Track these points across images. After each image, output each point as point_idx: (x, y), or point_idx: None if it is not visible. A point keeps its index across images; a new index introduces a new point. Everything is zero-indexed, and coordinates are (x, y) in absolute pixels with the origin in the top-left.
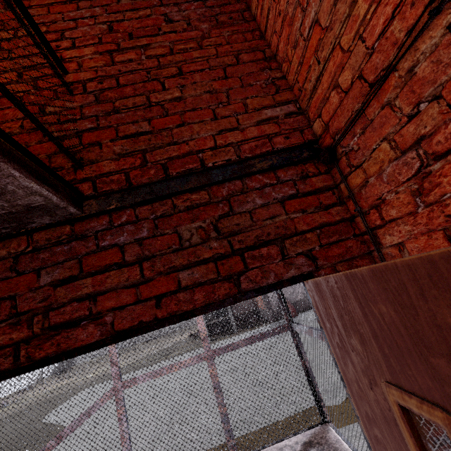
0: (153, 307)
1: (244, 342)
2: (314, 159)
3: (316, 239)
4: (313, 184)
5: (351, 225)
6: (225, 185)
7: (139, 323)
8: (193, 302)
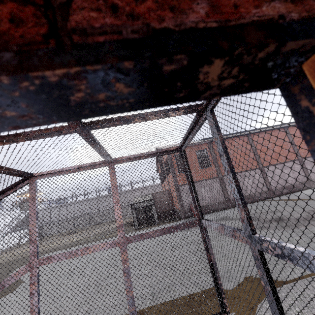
0: None
1: (156, 232)
2: None
3: None
4: None
5: None
6: None
7: None
8: None
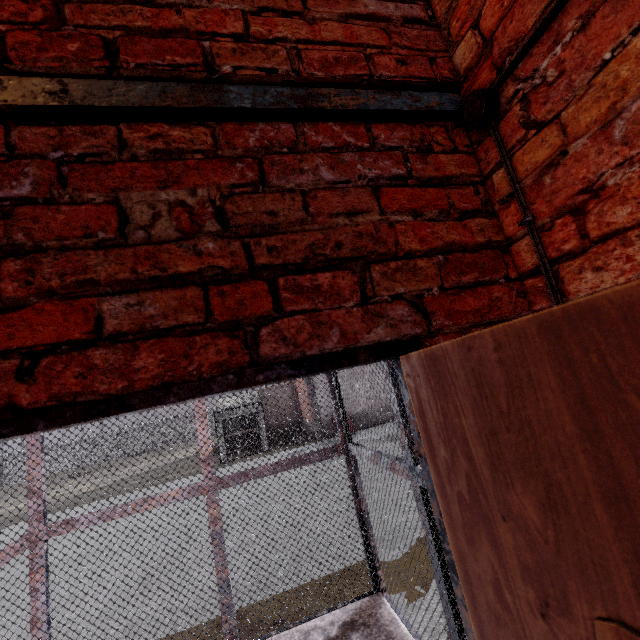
0: (9, 377)
1: (272, 467)
2: (448, 122)
3: (434, 274)
4: (441, 168)
5: (503, 257)
6: (256, 127)
7: None
8: (129, 375)
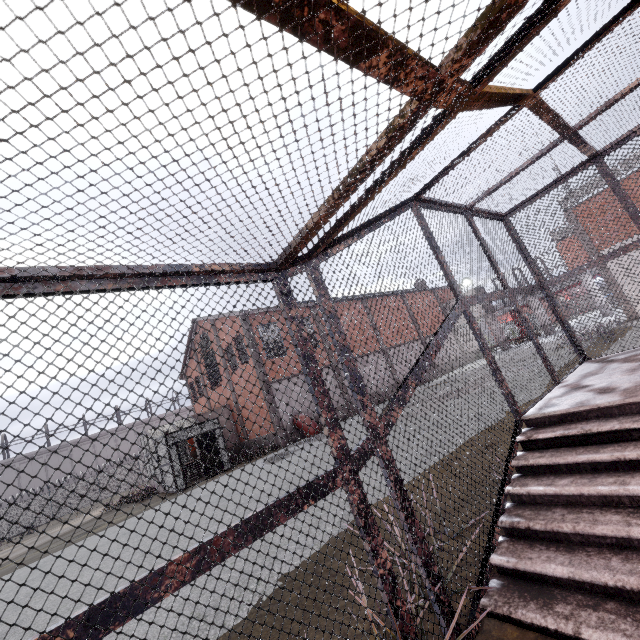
0: None
1: (525, 289)
2: None
3: None
4: None
5: None
6: None
7: None
8: None
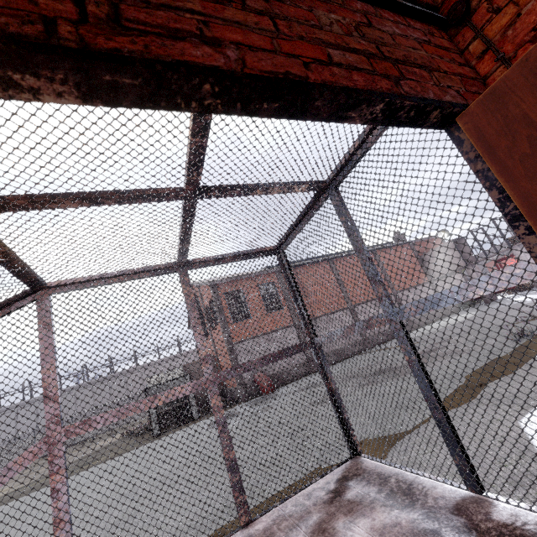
0: (299, 66)
1: (259, 362)
2: (435, 26)
3: (459, 83)
4: (442, 43)
5: (484, 86)
6: (356, 2)
7: (284, 75)
8: (352, 82)
